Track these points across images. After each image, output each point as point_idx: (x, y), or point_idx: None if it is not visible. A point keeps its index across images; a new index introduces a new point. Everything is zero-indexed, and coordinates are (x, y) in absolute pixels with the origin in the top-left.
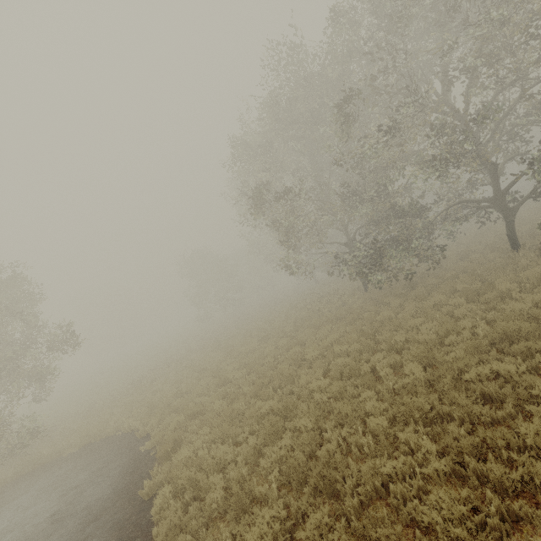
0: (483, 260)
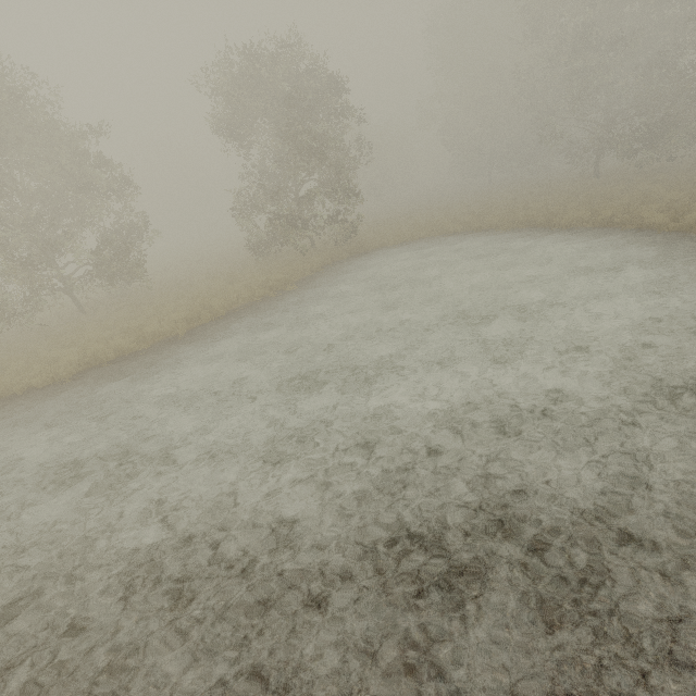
0: None
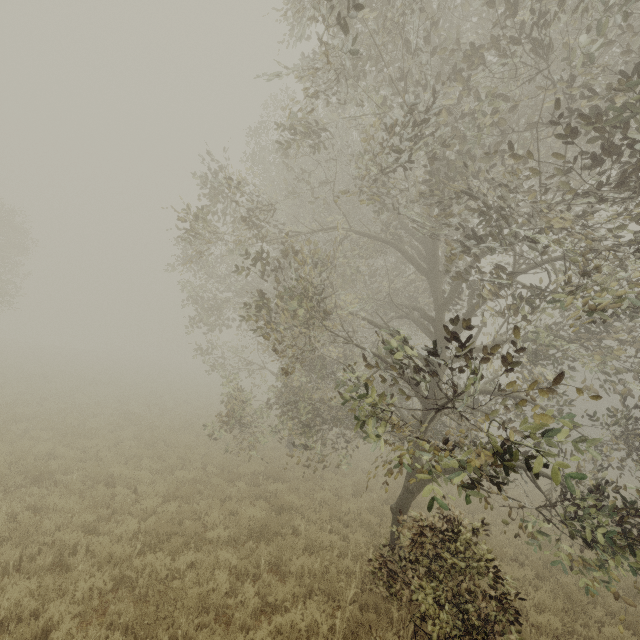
0: (373, 523)
